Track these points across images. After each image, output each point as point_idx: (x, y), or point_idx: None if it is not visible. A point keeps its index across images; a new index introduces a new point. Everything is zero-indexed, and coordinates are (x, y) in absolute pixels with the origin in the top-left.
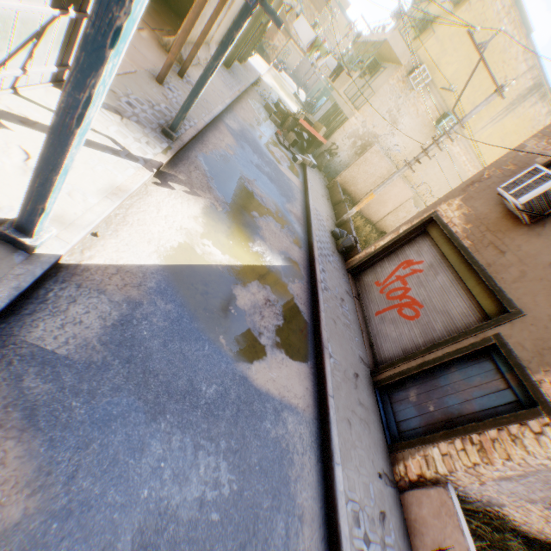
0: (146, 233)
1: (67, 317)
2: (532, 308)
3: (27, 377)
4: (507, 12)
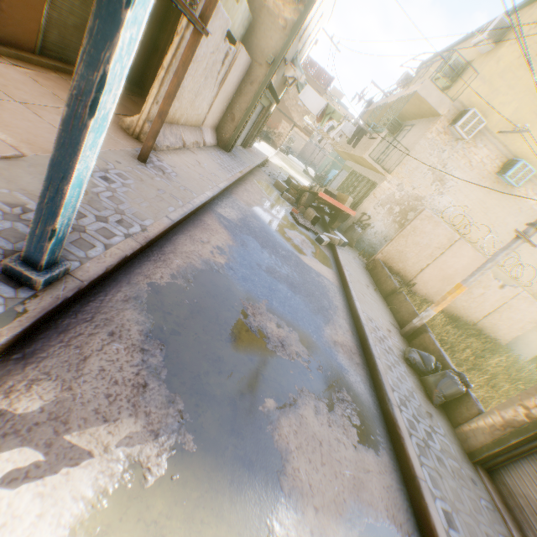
0: None
1: None
2: None
3: None
4: None
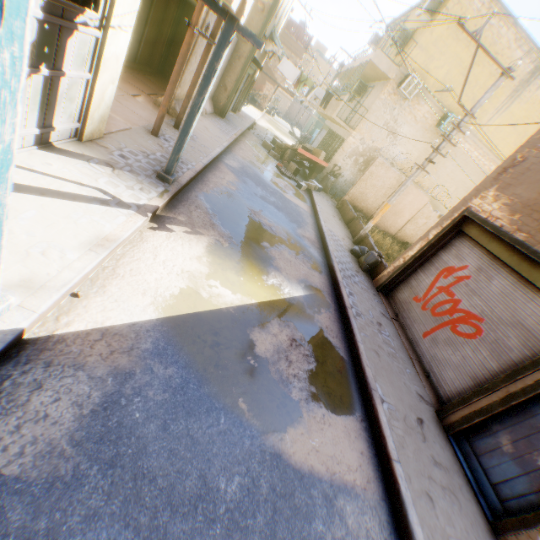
0: (141, 284)
1: (26, 412)
2: None
3: None
4: (488, 7)
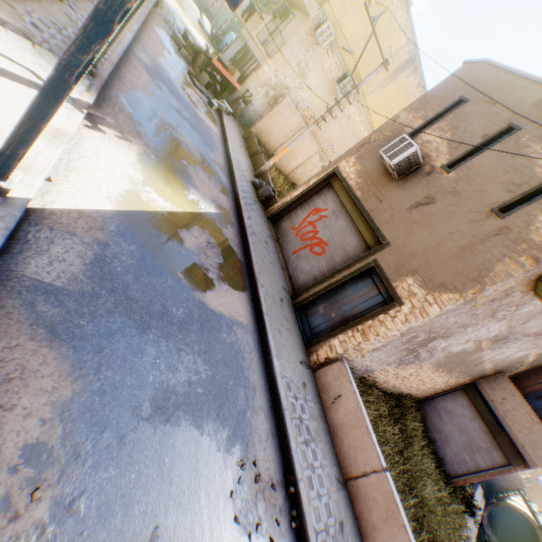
0: (94, 179)
1: (52, 255)
2: (396, 240)
3: (39, 304)
4: None
